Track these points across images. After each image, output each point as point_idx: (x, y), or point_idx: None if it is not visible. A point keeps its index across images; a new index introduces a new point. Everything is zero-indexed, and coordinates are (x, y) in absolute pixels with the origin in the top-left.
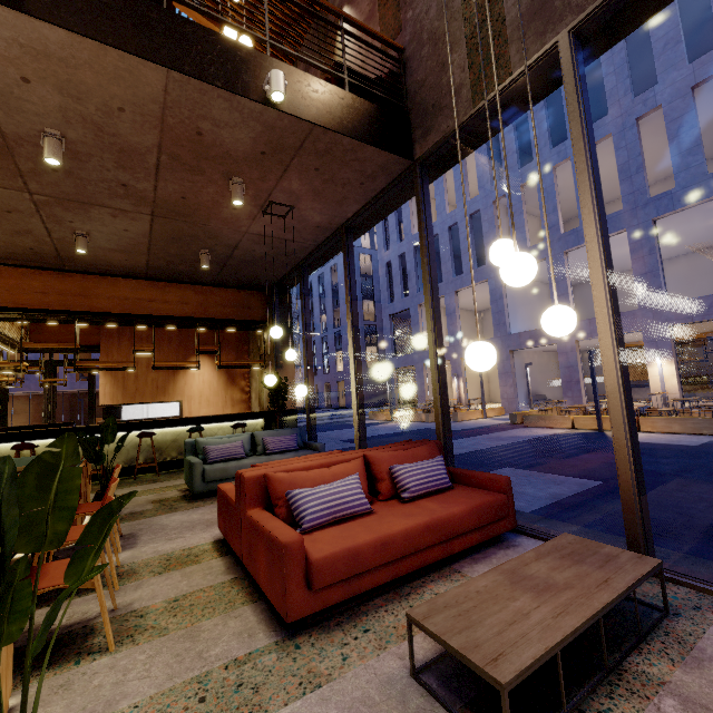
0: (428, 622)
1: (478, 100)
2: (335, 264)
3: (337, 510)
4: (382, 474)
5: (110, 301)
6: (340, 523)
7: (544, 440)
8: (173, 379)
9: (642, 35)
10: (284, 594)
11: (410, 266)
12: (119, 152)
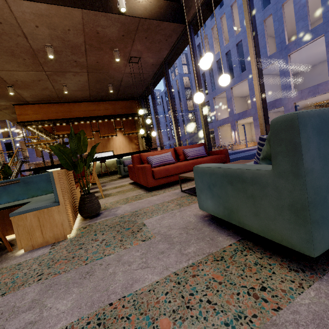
0: (183, 175)
1: None
2: (172, 85)
3: (163, 161)
4: (180, 153)
5: (79, 112)
6: (164, 165)
7: None
8: (108, 142)
9: None
10: (146, 179)
11: (207, 79)
12: (71, 47)
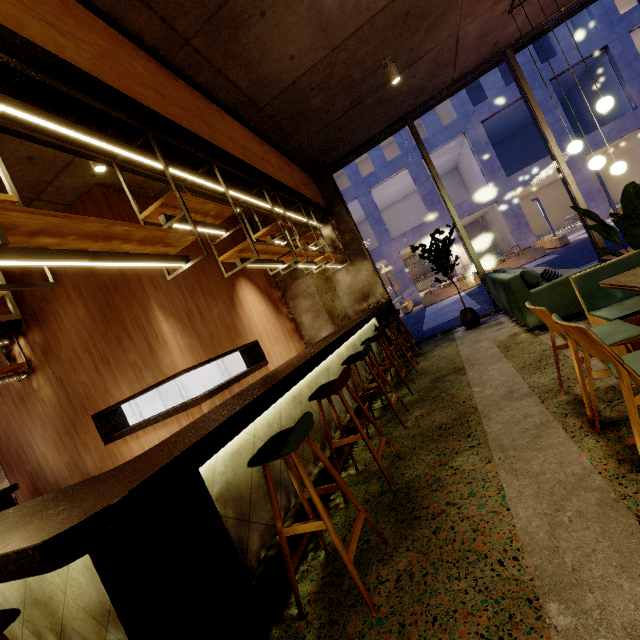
0: None
1: None
2: None
3: None
4: None
5: (233, 144)
6: None
7: (481, 291)
8: (235, 313)
9: None
10: None
11: None
12: None
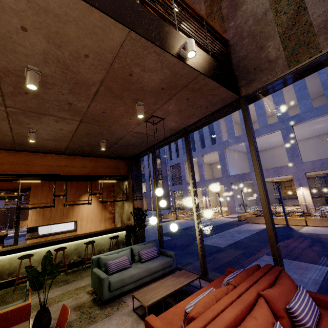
0: None
1: (293, 65)
2: None
3: None
4: (280, 311)
5: (42, 167)
6: None
7: (265, 233)
8: (72, 208)
9: None
10: None
11: (180, 144)
12: (74, 83)
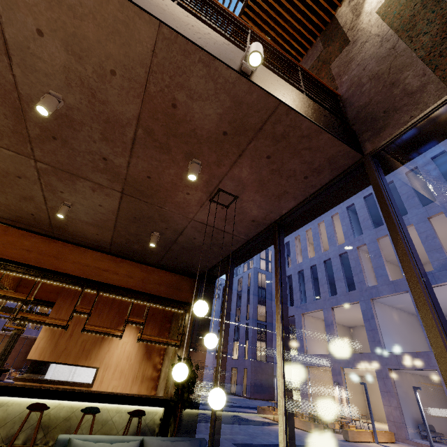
0: None
1: None
2: (241, 277)
3: None
4: None
5: (74, 265)
6: None
7: None
8: (99, 343)
9: (445, 163)
10: None
11: (295, 284)
12: (105, 122)
